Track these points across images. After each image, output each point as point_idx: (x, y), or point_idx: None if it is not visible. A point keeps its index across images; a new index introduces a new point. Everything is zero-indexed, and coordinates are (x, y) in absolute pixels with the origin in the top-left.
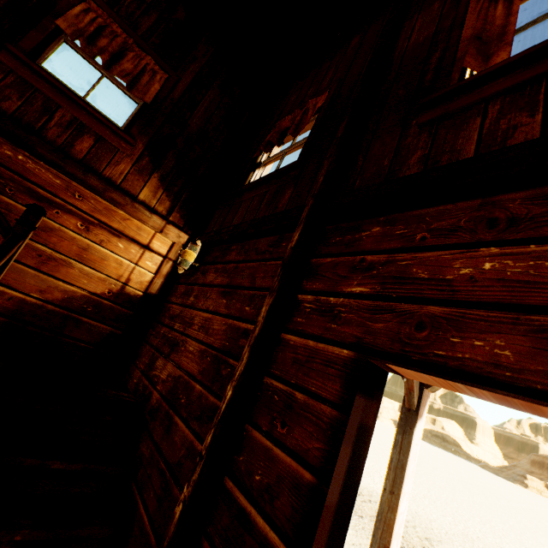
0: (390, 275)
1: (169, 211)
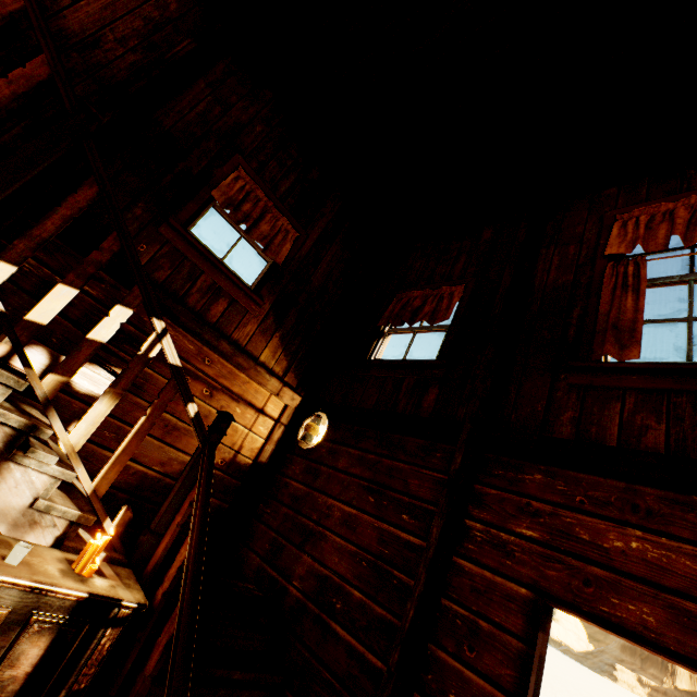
0: (557, 527)
1: (285, 372)
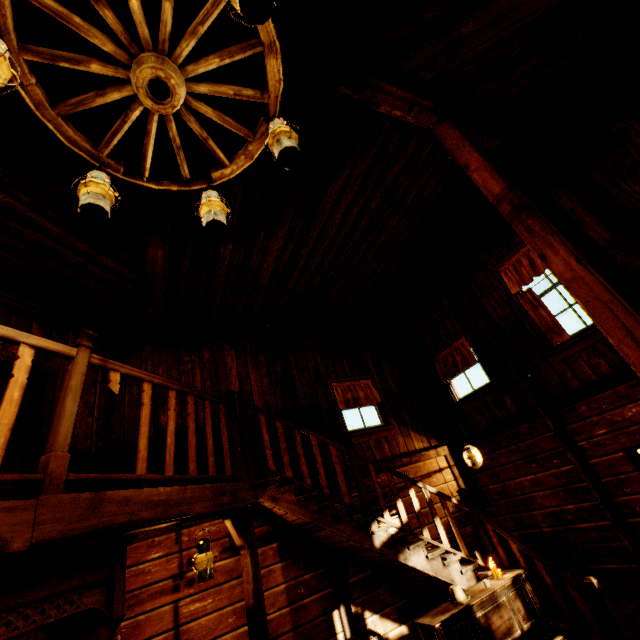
0: (608, 422)
1: (428, 442)
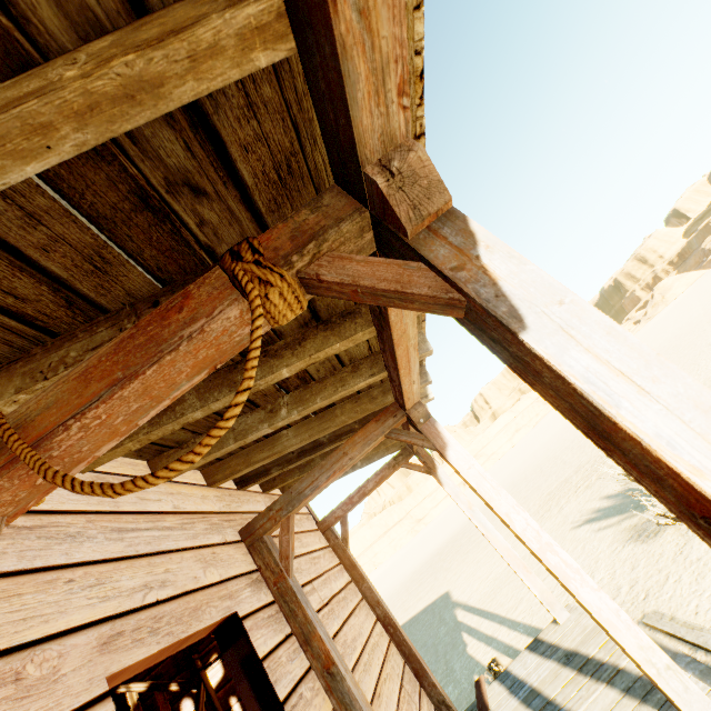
0: None
1: None
